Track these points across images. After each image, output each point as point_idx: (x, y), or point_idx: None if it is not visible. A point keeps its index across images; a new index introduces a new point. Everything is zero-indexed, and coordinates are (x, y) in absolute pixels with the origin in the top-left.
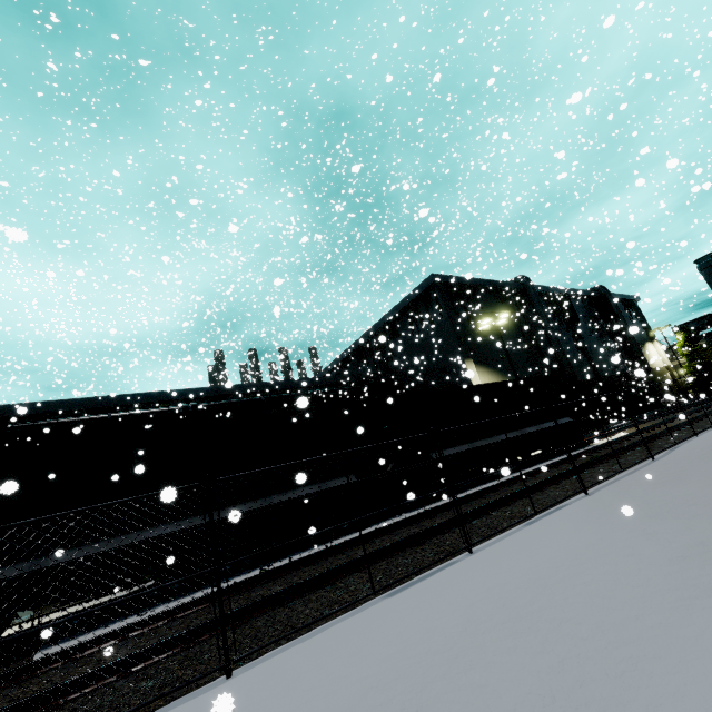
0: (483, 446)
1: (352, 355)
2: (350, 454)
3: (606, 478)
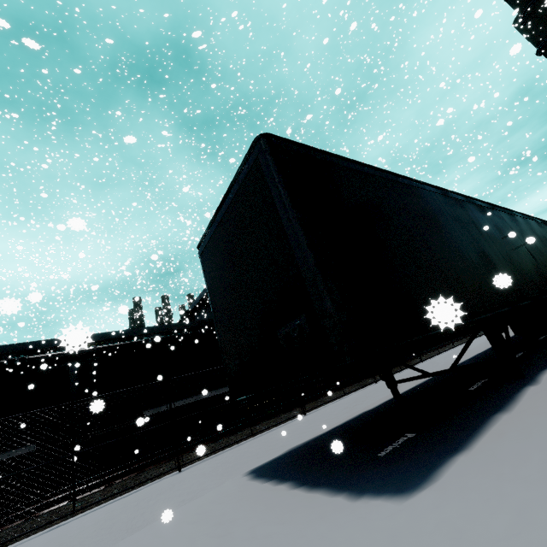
0: (210, 397)
1: (201, 304)
2: (41, 421)
3: (231, 446)
